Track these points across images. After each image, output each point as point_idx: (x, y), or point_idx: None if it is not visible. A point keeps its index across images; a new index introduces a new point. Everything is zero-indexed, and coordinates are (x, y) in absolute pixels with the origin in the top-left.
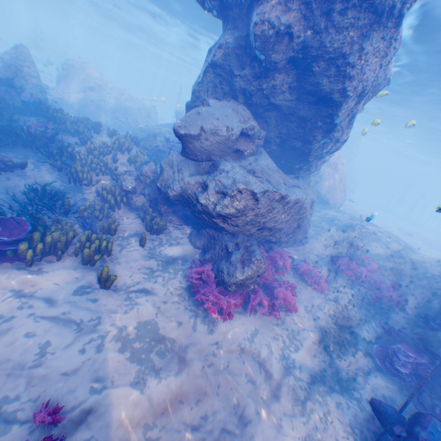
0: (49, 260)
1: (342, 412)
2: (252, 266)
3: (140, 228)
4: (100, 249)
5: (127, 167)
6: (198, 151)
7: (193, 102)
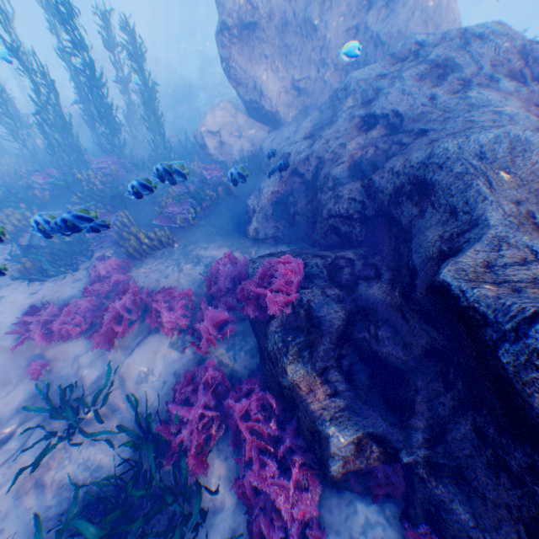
0: None
1: None
2: None
3: None
4: None
5: None
6: None
7: None
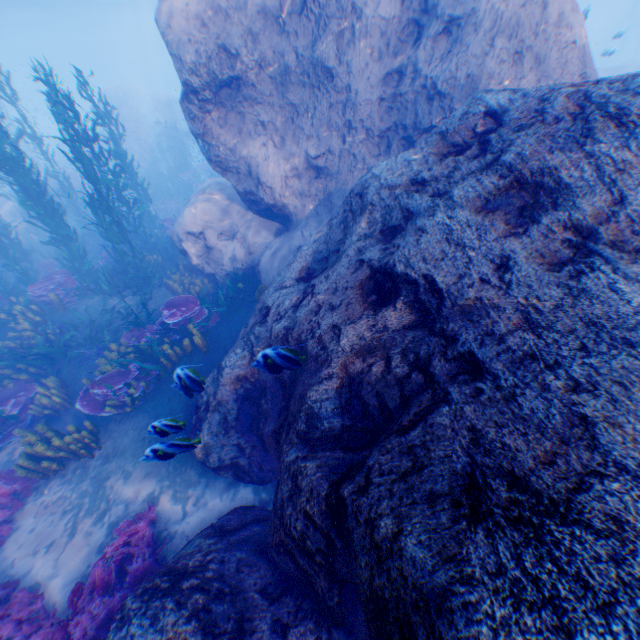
0: None
1: None
2: None
3: None
4: None
5: None
6: None
7: None
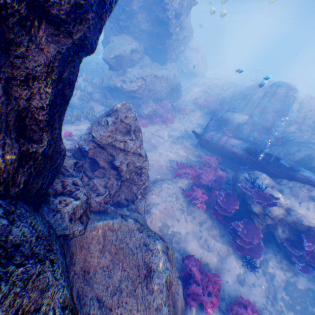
0: (78, 123)
1: (188, 142)
2: (150, 107)
3: (103, 108)
4: (93, 116)
5: (84, 84)
6: (115, 66)
7: (104, 40)
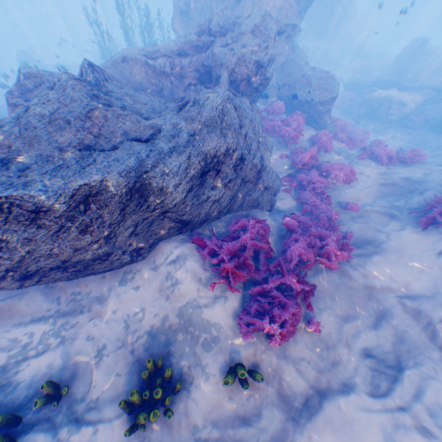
0: None
1: None
2: None
3: None
4: None
5: None
6: None
7: None
